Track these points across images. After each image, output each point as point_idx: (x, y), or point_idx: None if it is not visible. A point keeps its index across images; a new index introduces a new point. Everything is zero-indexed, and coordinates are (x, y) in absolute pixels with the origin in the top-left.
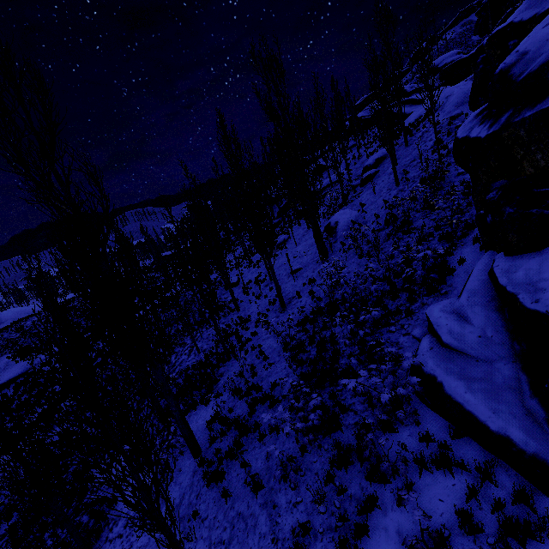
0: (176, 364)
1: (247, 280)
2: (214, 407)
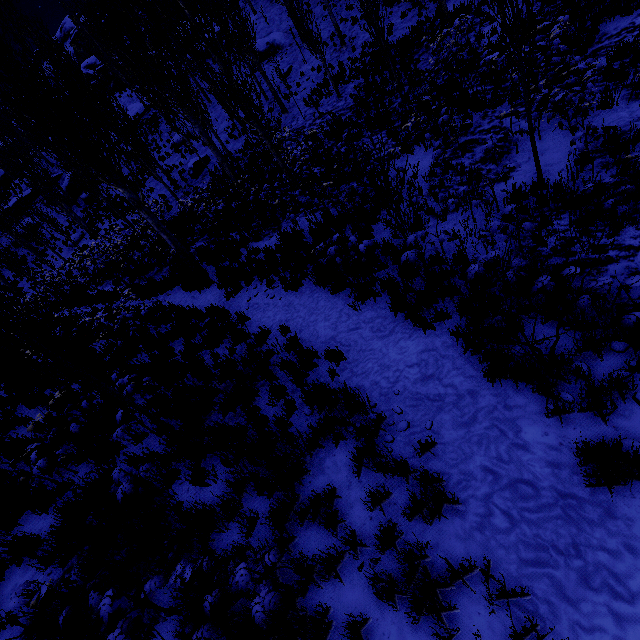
0: (340, 113)
1: (218, 147)
2: (453, 2)
